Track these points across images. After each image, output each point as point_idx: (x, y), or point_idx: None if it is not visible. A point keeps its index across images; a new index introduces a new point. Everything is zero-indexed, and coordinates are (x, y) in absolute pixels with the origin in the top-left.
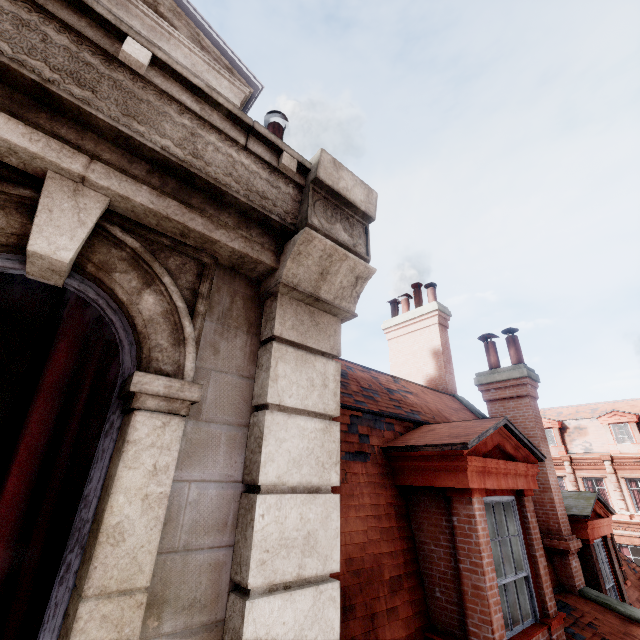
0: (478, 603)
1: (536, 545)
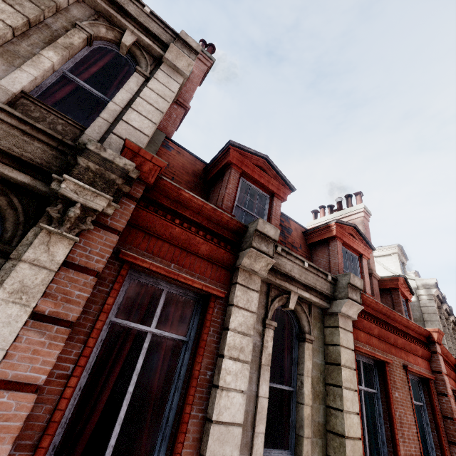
0: None
1: None
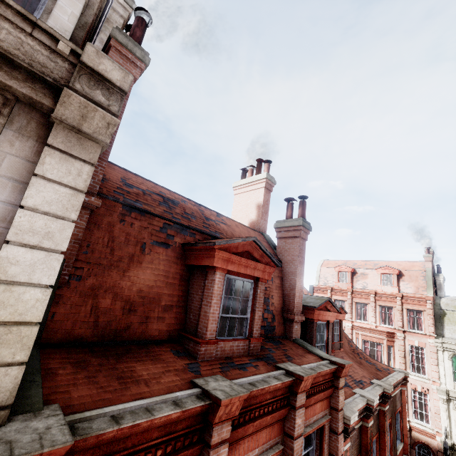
0: (204, 319)
1: (258, 305)
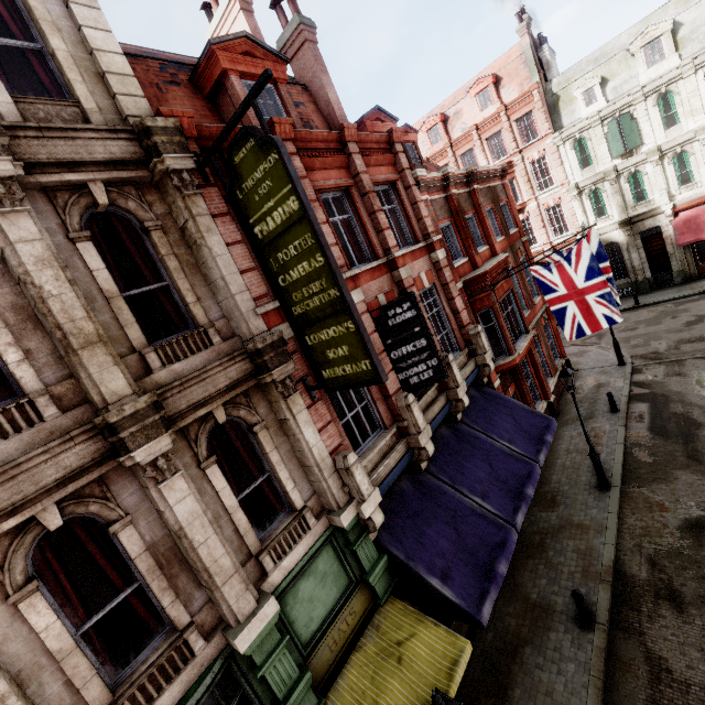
0: (246, 120)
1: (289, 106)
